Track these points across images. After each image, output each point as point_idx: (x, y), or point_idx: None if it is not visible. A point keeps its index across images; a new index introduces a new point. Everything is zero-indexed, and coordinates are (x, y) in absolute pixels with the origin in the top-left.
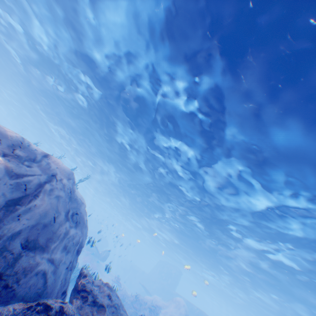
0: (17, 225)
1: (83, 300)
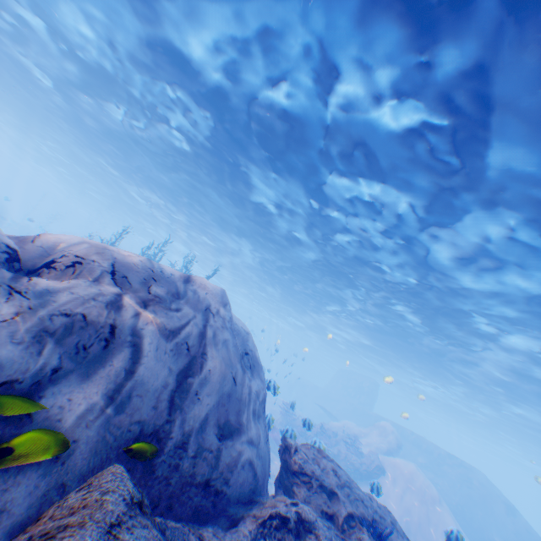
0: (200, 409)
1: (305, 485)
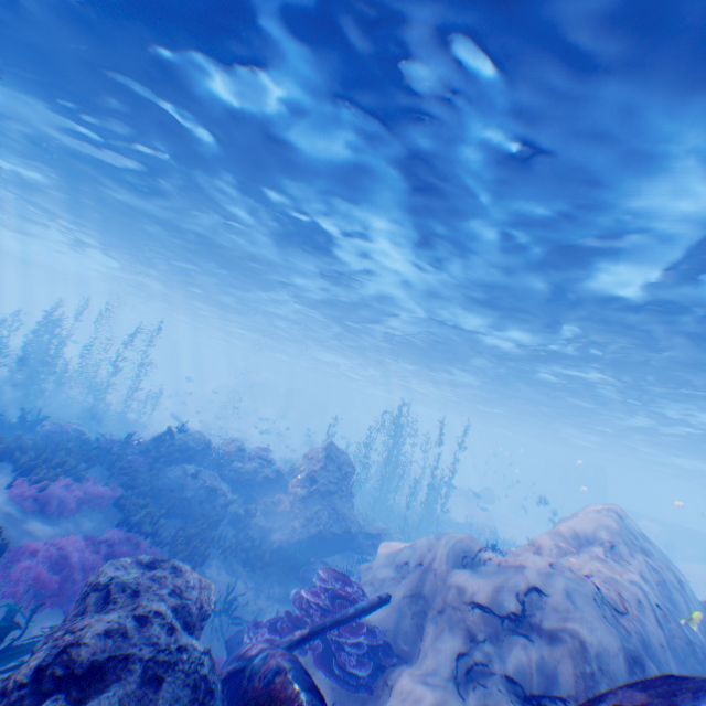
0: (697, 606)
1: None
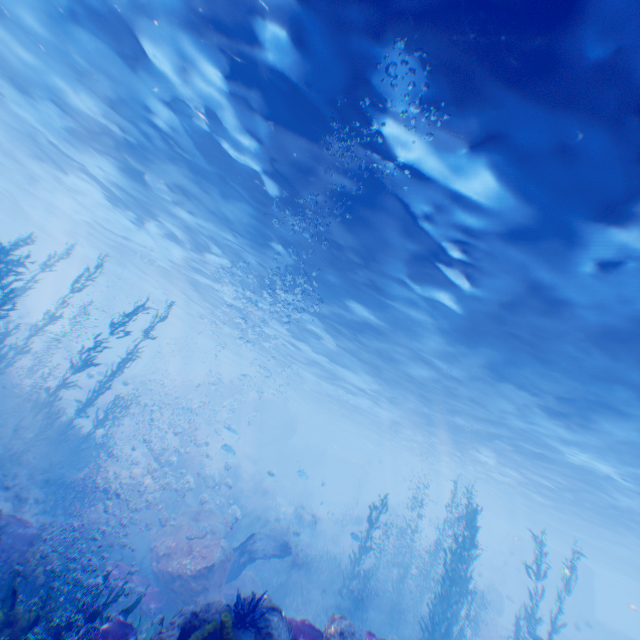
0: None
1: None
